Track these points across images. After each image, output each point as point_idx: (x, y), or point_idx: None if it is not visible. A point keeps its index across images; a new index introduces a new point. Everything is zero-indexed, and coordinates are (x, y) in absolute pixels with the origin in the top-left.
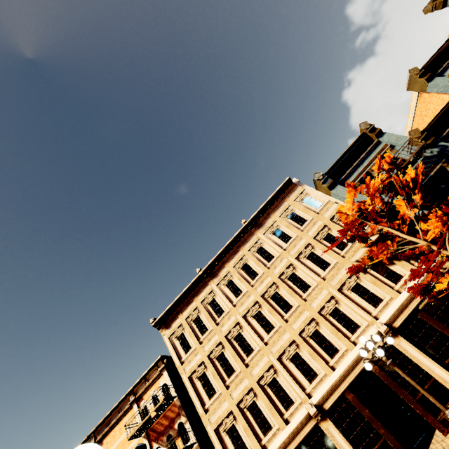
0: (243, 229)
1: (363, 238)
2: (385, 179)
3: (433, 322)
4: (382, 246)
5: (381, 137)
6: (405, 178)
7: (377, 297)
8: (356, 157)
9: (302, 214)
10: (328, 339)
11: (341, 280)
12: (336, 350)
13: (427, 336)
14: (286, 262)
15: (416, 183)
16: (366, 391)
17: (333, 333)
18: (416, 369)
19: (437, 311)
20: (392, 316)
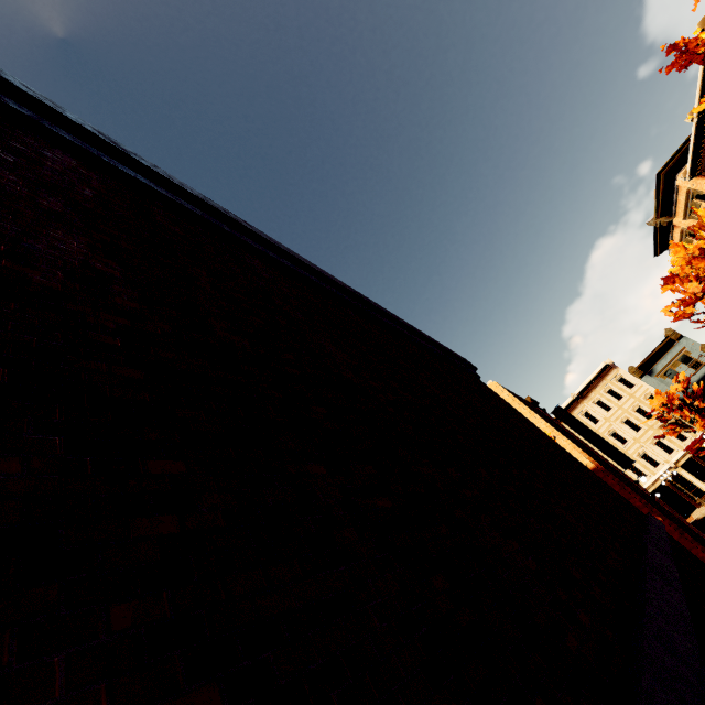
0: (572, 400)
1: (663, 421)
2: (679, 387)
3: (701, 462)
4: (674, 432)
5: (681, 340)
6: (692, 387)
7: (670, 449)
8: (661, 353)
9: (618, 391)
10: (640, 470)
11: (648, 438)
12: (645, 475)
13: (697, 468)
14: (609, 425)
15: (696, 397)
16: (661, 493)
17: (643, 467)
18: (689, 483)
19: (704, 457)
20: (678, 459)
